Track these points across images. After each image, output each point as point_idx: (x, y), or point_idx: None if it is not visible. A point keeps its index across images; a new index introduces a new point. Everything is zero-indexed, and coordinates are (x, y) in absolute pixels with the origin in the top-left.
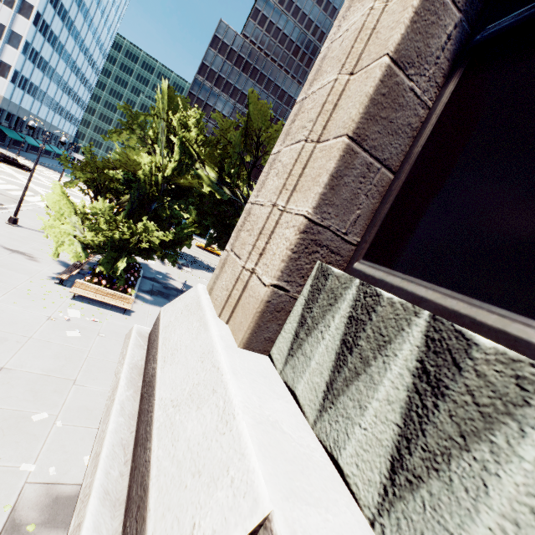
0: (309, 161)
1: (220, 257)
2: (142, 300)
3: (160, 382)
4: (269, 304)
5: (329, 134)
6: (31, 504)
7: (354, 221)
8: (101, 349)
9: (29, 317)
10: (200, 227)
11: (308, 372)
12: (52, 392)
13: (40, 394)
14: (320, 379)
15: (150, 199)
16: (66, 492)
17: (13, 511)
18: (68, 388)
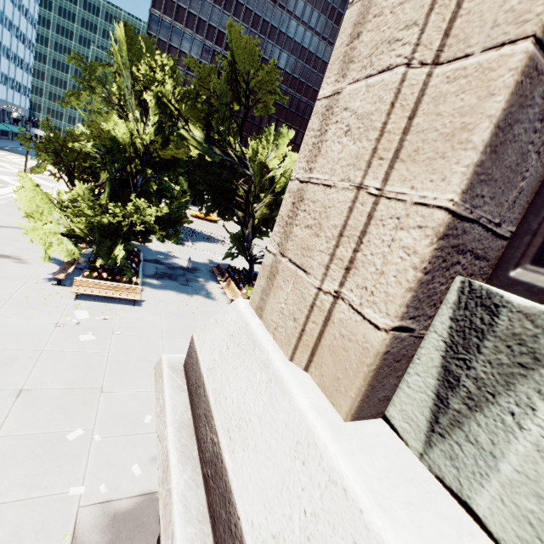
0: (421, 103)
1: (218, 224)
2: (149, 286)
3: (236, 483)
4: (387, 355)
5: (467, 43)
6: (90, 528)
7: (512, 202)
8: (120, 349)
9: (35, 328)
10: (192, 196)
11: (495, 480)
12: (81, 405)
13: (69, 411)
14: (539, 508)
15: (133, 174)
16: (123, 507)
17: (74, 539)
18: (97, 397)
